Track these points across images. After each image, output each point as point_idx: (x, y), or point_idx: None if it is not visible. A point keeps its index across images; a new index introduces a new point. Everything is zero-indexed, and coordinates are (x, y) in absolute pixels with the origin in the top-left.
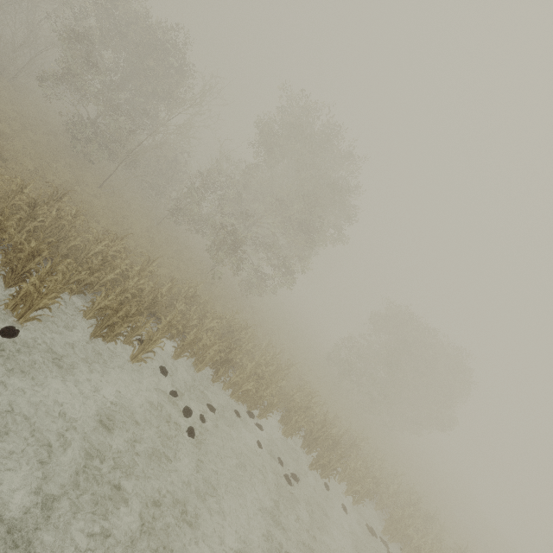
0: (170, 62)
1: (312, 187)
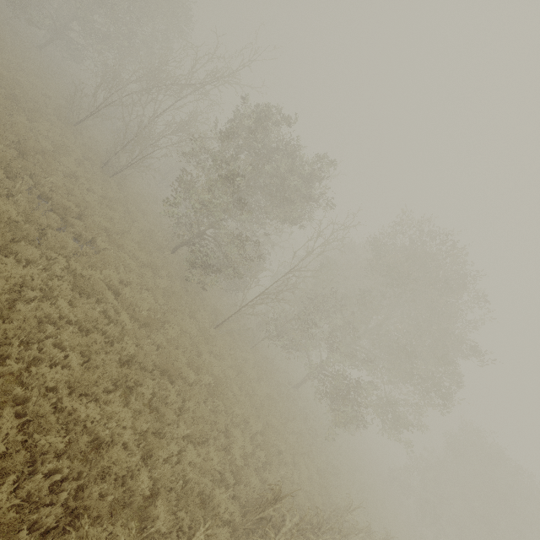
0: (311, 193)
1: (438, 332)
